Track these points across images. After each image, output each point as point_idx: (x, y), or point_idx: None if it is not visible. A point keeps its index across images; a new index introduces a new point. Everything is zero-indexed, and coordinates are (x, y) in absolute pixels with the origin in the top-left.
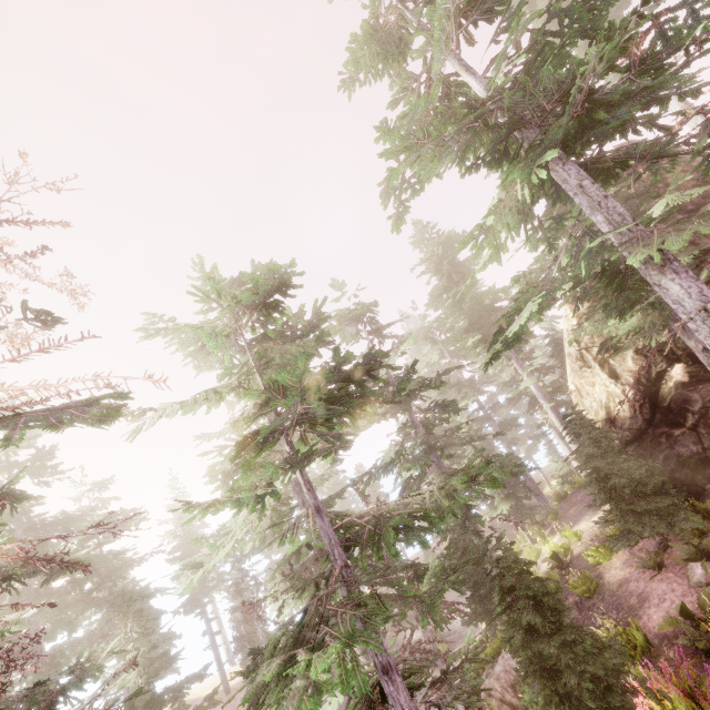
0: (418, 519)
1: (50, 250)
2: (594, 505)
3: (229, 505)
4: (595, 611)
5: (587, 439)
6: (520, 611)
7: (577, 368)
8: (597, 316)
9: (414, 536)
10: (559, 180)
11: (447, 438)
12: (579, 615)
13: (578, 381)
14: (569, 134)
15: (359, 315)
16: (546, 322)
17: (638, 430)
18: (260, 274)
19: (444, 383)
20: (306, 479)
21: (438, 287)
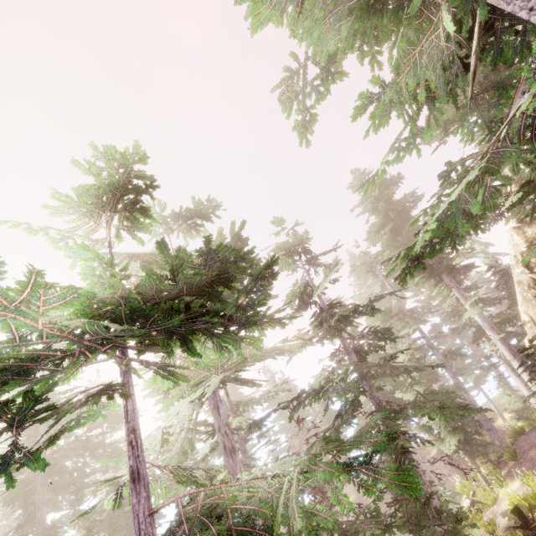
0: None
1: None
2: None
3: None
4: None
5: None
6: None
7: (530, 297)
8: None
9: None
10: (502, 1)
11: (379, 367)
12: None
13: (532, 310)
14: None
15: (294, 246)
16: (488, 258)
17: None
18: (200, 209)
19: (378, 310)
20: (131, 426)
21: (375, 224)
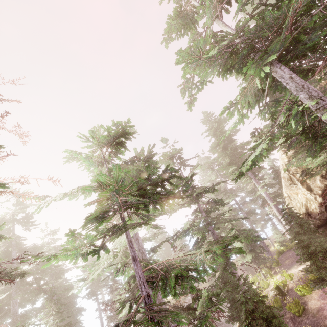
0: (191, 271)
1: (9, 113)
2: (300, 261)
3: (69, 257)
4: (303, 325)
5: (295, 223)
6: (258, 326)
7: (288, 185)
8: (299, 156)
9: (187, 282)
10: (277, 76)
11: (217, 219)
12: (293, 326)
13: (289, 191)
14: (282, 53)
15: (174, 154)
16: (270, 162)
17: (325, 220)
18: None
19: (216, 190)
20: (129, 240)
21: (214, 143)
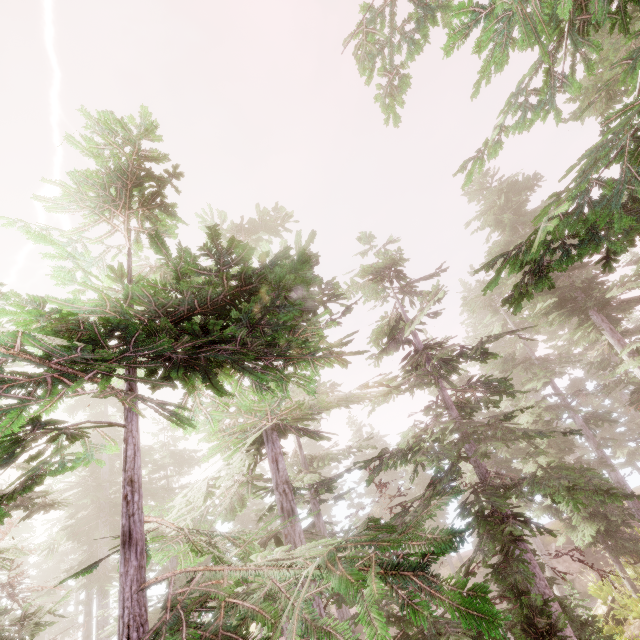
0: None
1: None
2: None
3: None
4: None
5: None
6: None
7: None
8: None
9: None
10: None
11: (488, 428)
12: None
13: None
14: None
15: (384, 268)
16: None
17: None
18: (265, 220)
19: (493, 354)
20: (128, 477)
21: (498, 243)
